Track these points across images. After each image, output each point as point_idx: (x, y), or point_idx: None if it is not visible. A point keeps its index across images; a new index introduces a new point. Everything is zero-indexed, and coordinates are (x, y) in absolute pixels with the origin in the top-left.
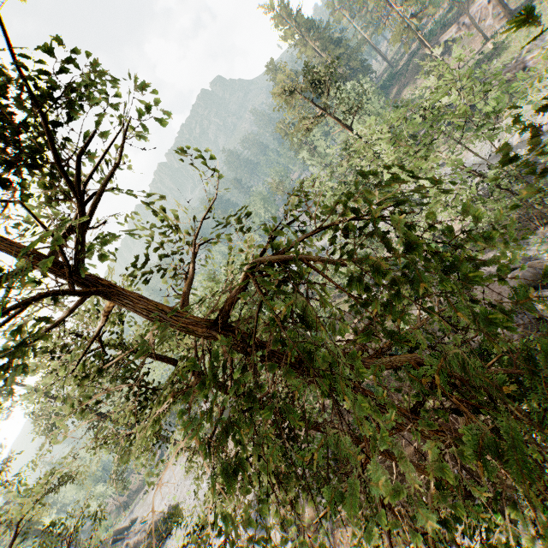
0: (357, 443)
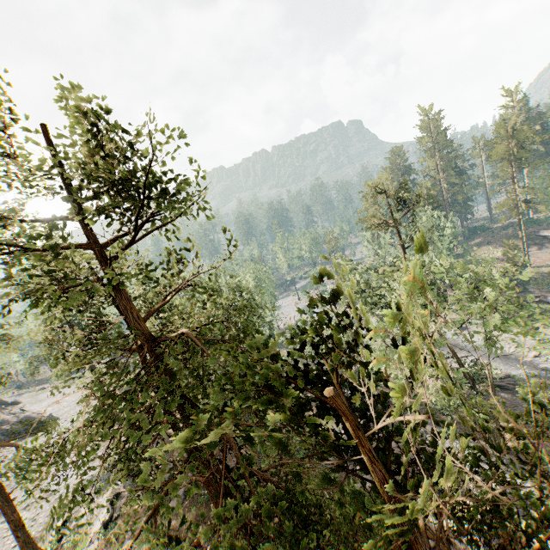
0: None
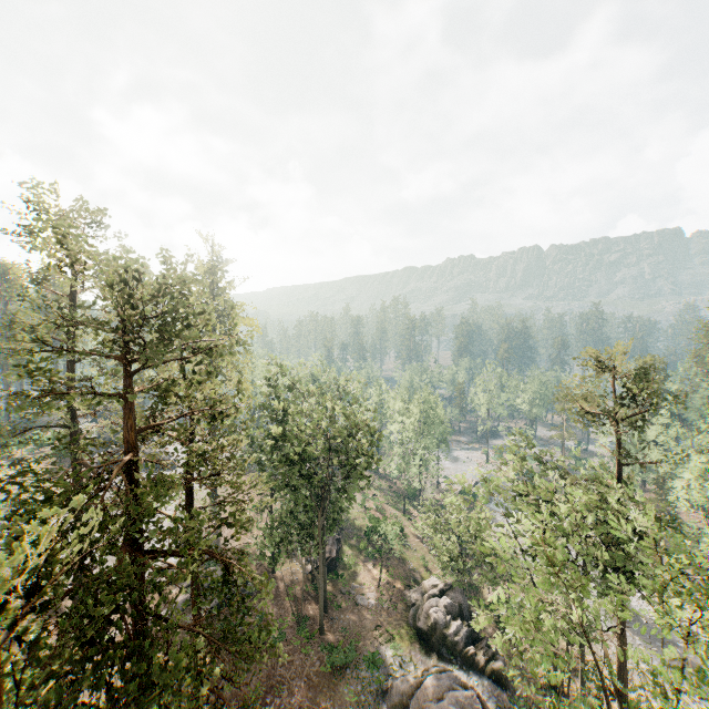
0: (192, 604)
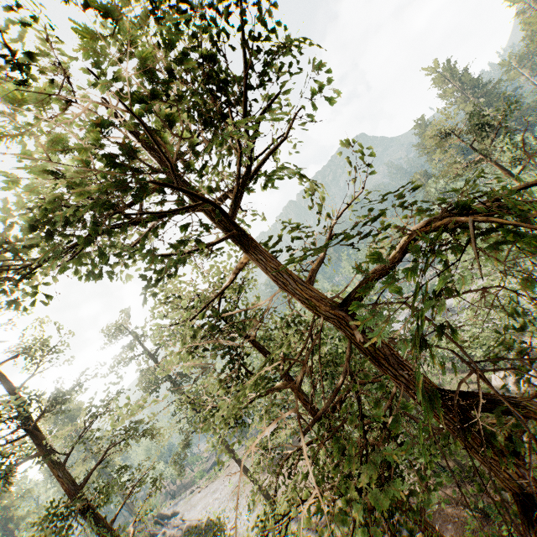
0: None
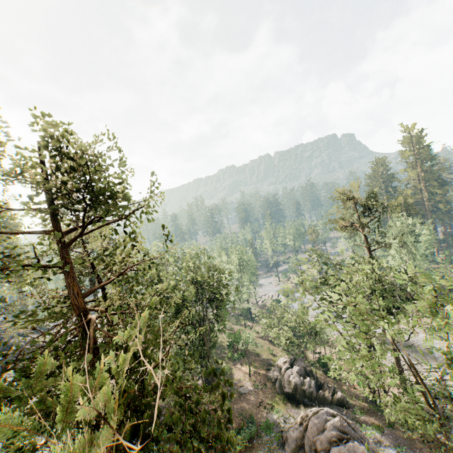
0: None
